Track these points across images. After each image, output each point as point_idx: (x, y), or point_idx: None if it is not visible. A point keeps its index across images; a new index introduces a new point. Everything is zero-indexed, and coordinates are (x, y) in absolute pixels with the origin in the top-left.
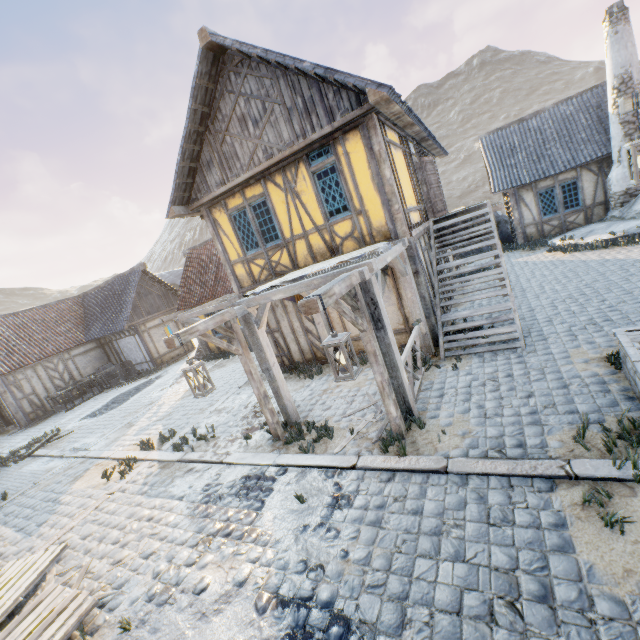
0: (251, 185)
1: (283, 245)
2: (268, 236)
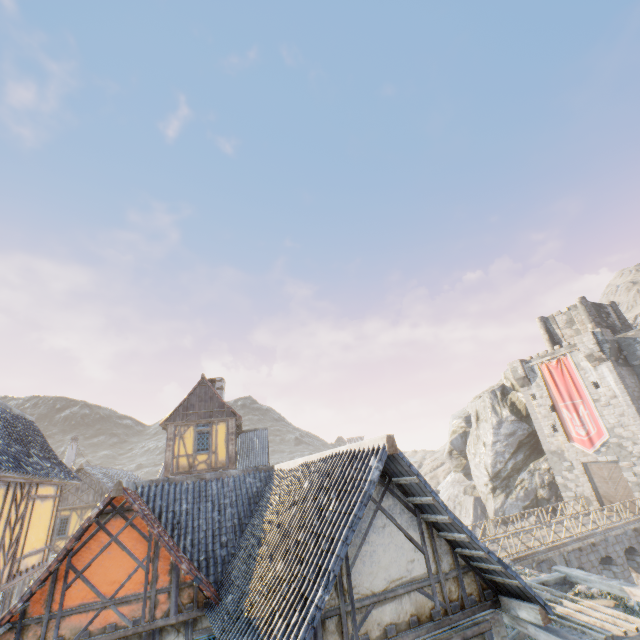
0: (67, 510)
1: (66, 537)
2: (61, 532)
